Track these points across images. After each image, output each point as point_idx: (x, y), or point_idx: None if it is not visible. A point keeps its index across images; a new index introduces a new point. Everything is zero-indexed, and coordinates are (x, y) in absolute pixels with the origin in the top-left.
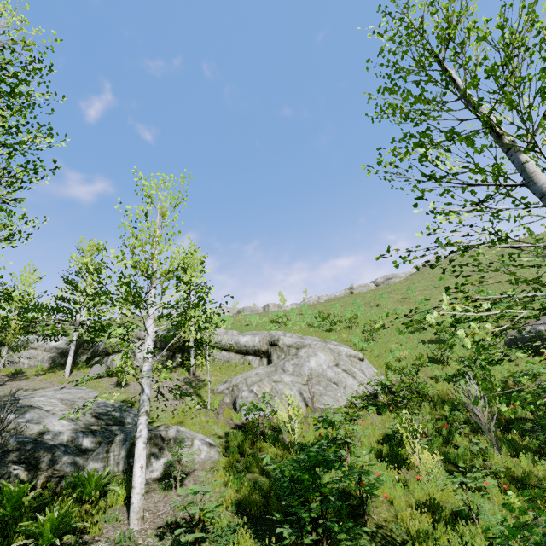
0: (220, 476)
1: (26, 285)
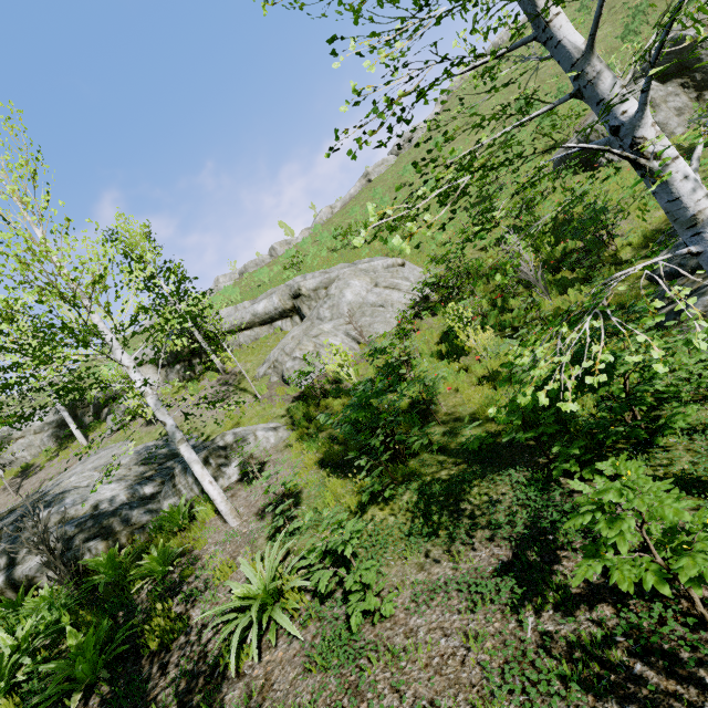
0: (296, 449)
1: None
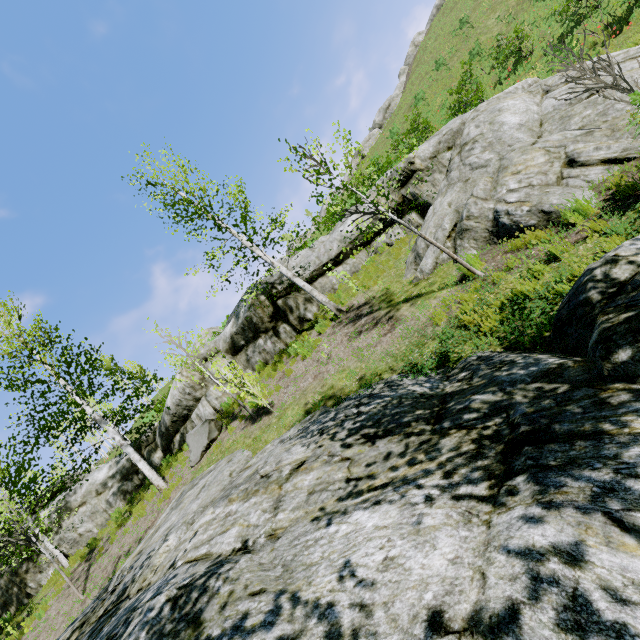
0: None
1: None
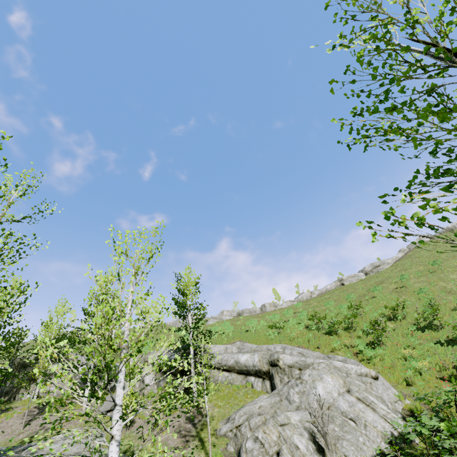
0: None
1: (6, 364)
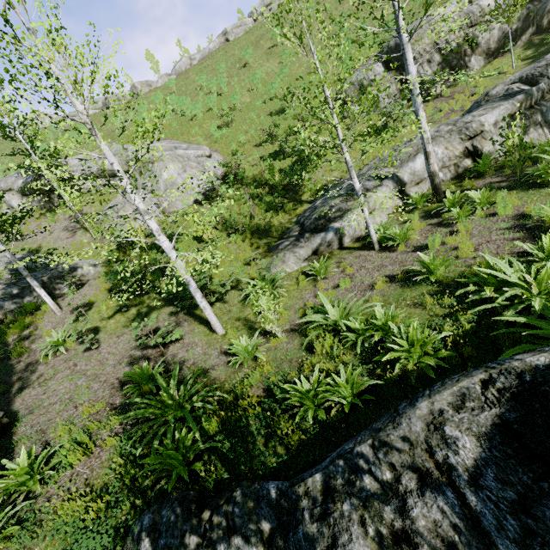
0: (102, 279)
1: None
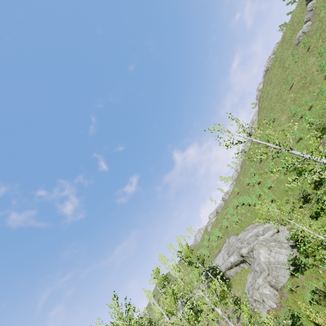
0: None
1: None
